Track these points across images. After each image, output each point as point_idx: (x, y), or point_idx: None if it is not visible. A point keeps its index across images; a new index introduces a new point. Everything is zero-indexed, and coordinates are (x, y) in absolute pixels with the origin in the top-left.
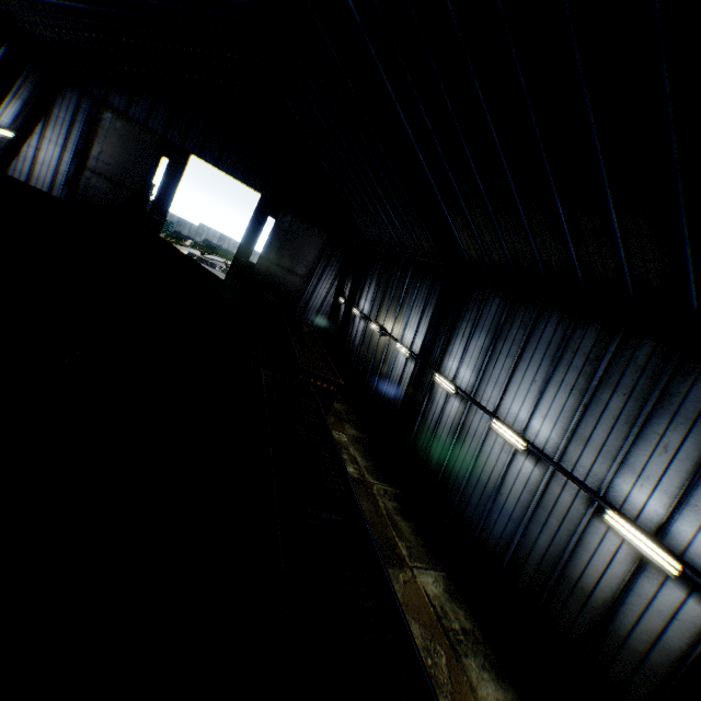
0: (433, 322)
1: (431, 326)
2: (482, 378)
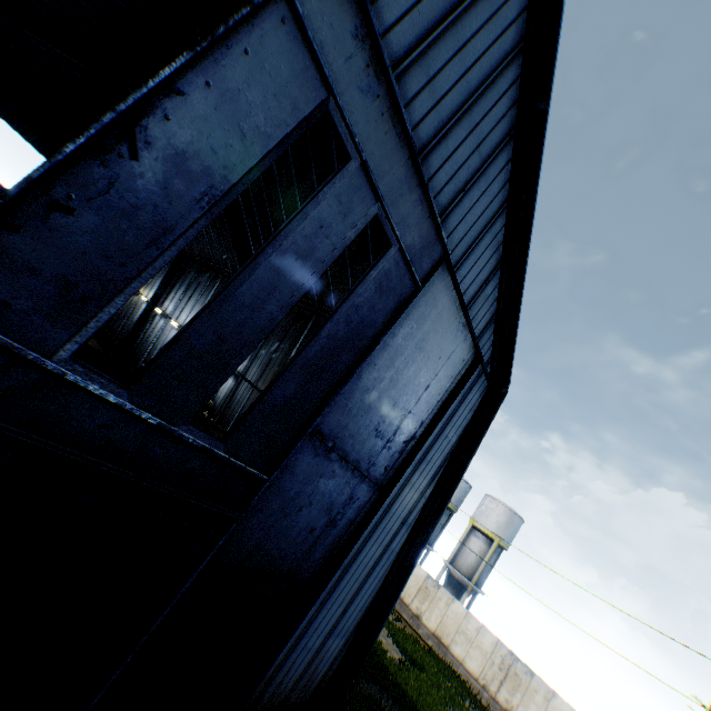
0: (164, 282)
1: (162, 284)
2: (177, 307)
